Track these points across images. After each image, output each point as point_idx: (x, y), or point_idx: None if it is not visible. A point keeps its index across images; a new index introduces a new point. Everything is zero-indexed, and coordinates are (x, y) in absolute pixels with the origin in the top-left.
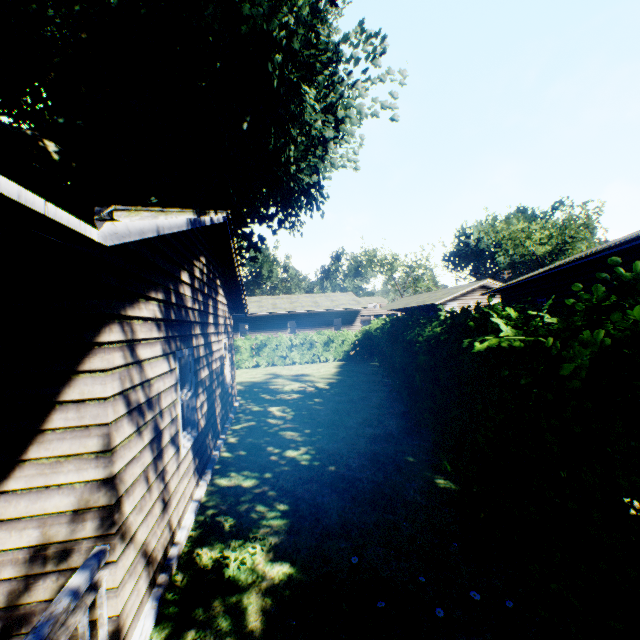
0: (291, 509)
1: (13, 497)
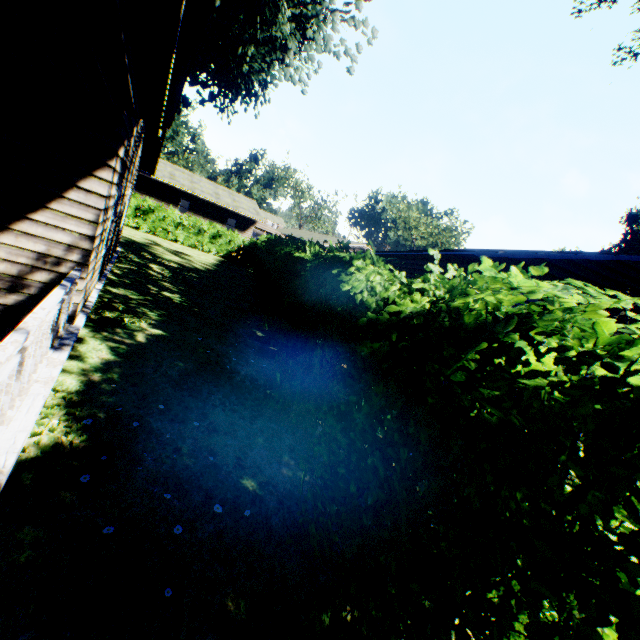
0: (165, 315)
1: (36, 224)
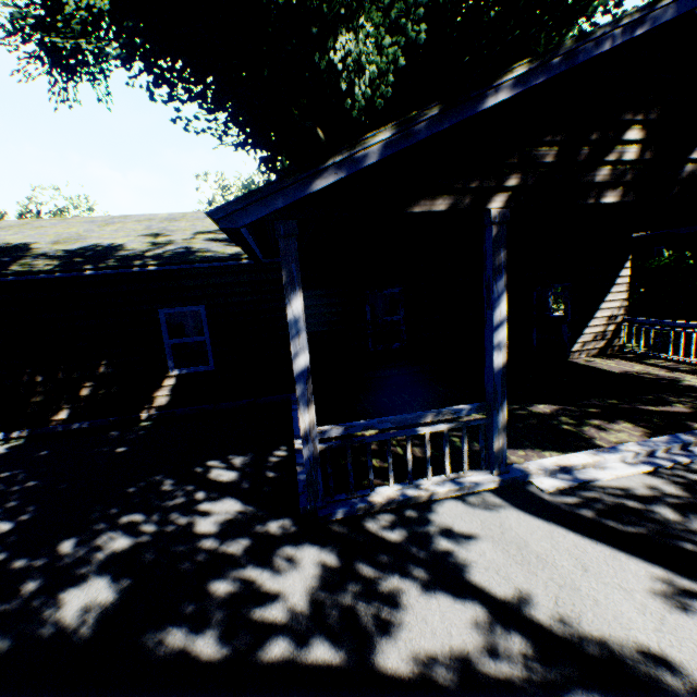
0: None
1: (606, 303)
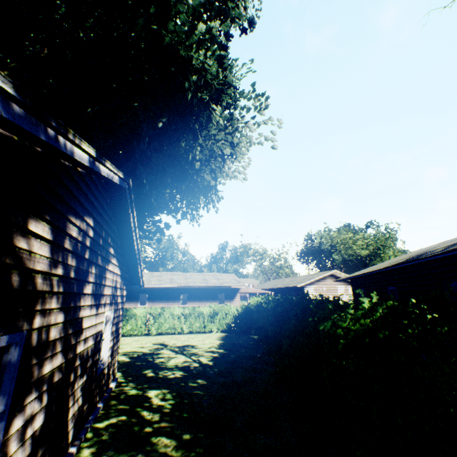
0: None
1: None
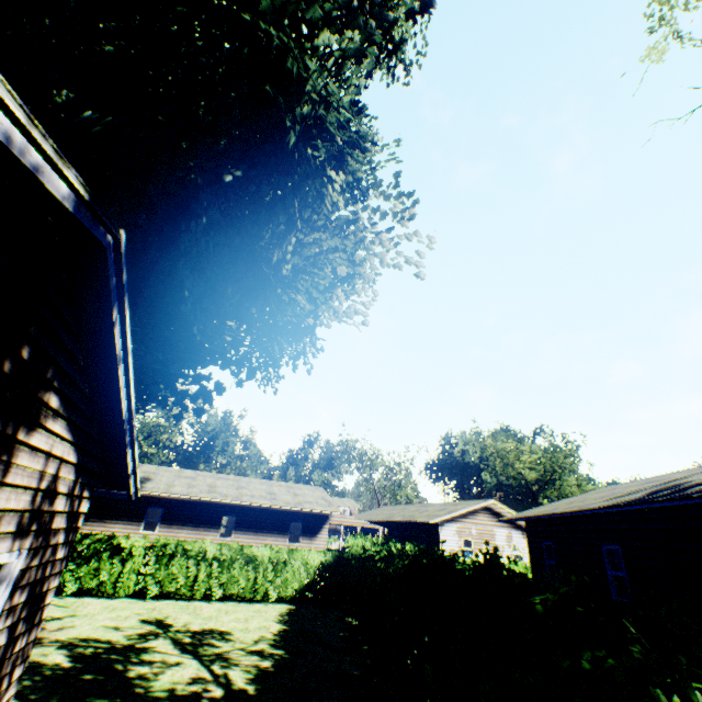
0: None
1: None
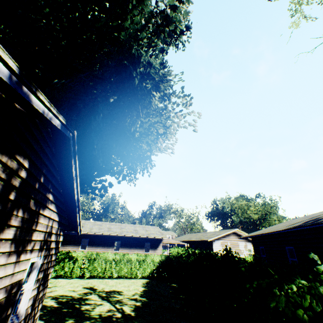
0: None
1: None
